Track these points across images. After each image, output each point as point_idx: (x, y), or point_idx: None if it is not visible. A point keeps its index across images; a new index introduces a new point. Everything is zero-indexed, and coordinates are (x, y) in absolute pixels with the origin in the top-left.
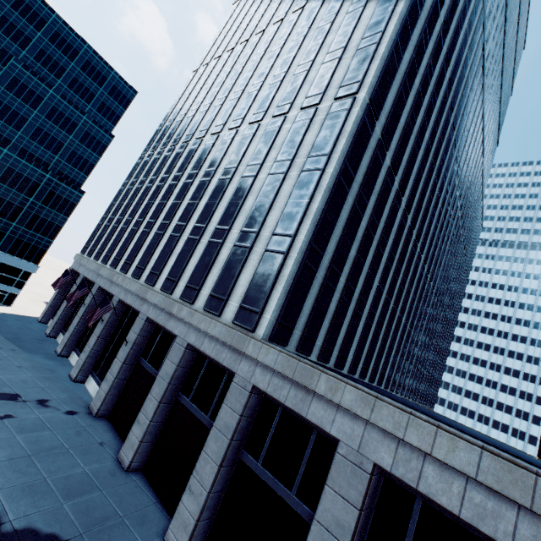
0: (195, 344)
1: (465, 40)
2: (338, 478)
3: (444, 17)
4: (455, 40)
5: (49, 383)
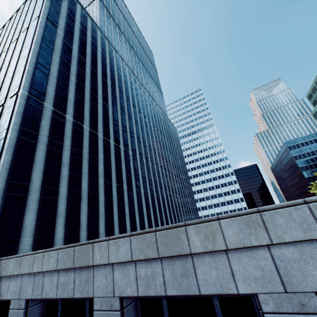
0: None
1: (103, 56)
2: None
3: (78, 48)
4: (94, 57)
5: None
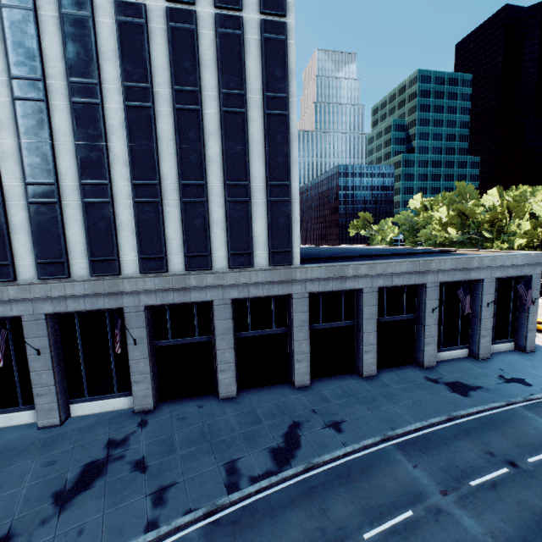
0: (242, 296)
1: None
2: (367, 301)
3: None
4: None
5: (62, 443)
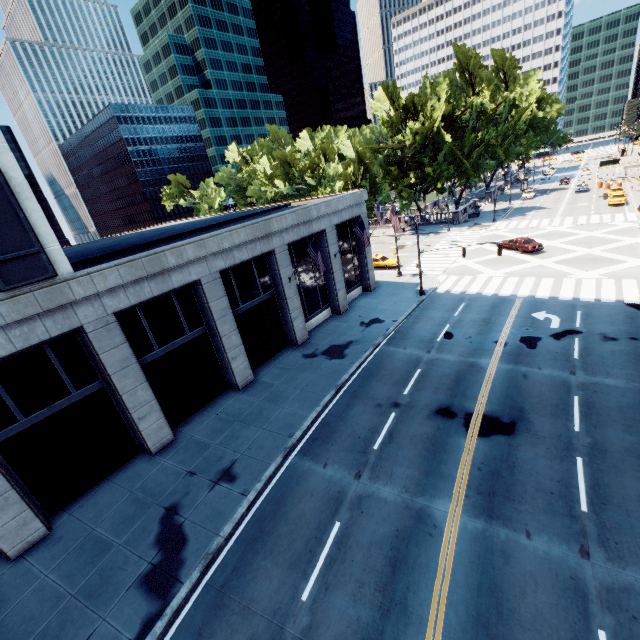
0: None
1: None
2: (212, 295)
3: None
4: None
5: None
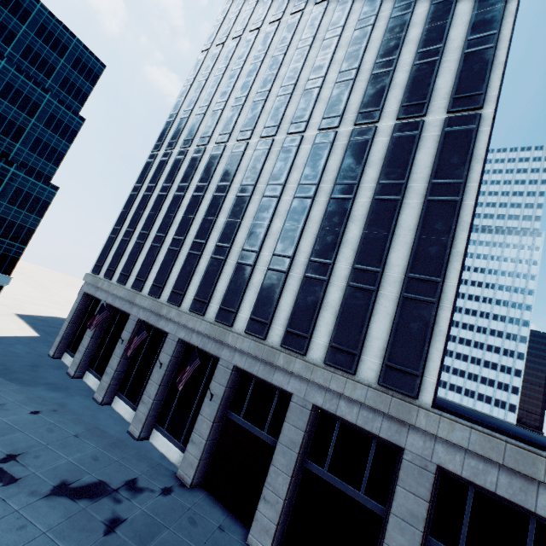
0: (326, 407)
1: None
2: None
3: None
4: None
5: (119, 451)
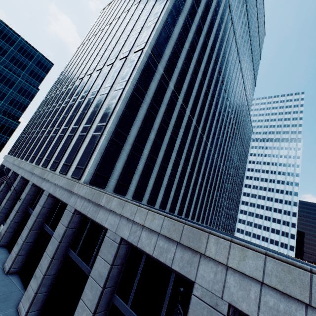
0: (52, 193)
1: (219, 26)
2: (104, 250)
3: (201, 13)
4: (211, 26)
5: None
